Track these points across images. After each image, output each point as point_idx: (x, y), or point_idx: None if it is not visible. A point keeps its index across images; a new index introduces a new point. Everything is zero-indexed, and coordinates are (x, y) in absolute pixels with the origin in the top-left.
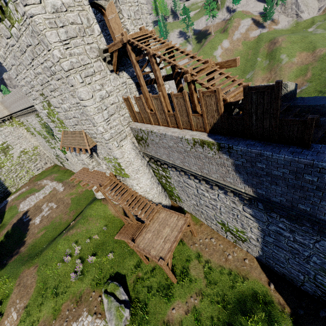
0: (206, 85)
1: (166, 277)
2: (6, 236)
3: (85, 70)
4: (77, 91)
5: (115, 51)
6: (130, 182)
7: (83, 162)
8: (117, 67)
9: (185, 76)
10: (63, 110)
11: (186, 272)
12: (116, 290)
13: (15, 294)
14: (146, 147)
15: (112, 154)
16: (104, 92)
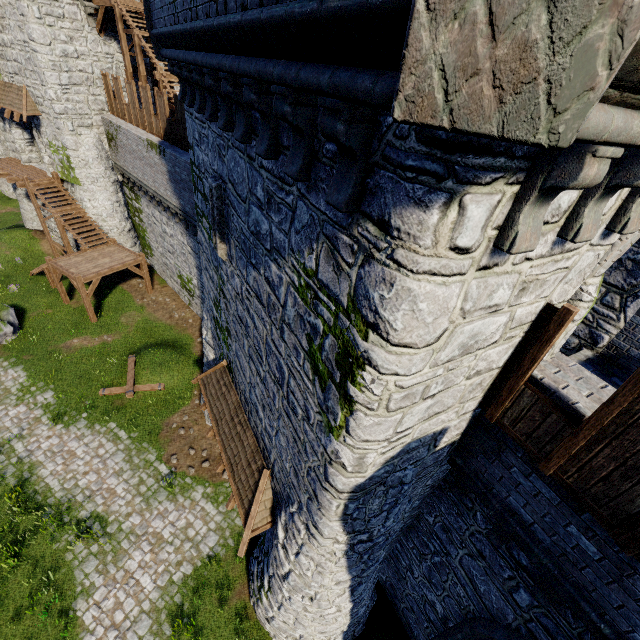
0: (167, 89)
1: (85, 318)
2: None
3: (50, 7)
4: (28, 26)
5: (102, 7)
6: (80, 194)
7: (14, 147)
8: (105, 29)
9: (155, 73)
10: (0, 42)
11: (115, 318)
12: (3, 310)
13: None
14: (116, 153)
15: (61, 139)
16: (71, 49)
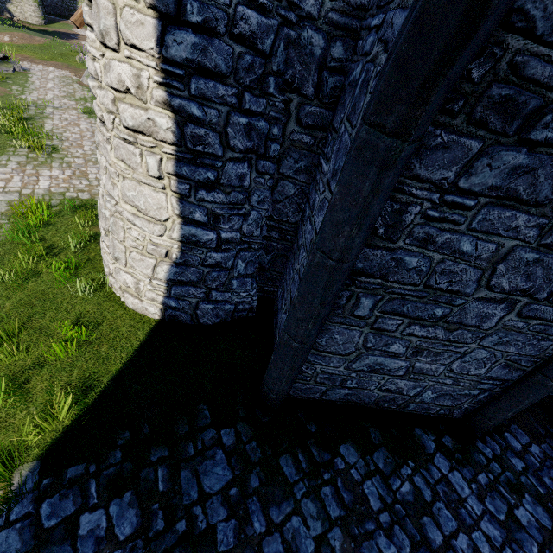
0: None
1: None
2: (42, 31)
3: None
4: None
5: None
6: None
7: None
8: None
9: None
10: None
11: None
12: None
13: (18, 34)
14: None
15: None
16: None
